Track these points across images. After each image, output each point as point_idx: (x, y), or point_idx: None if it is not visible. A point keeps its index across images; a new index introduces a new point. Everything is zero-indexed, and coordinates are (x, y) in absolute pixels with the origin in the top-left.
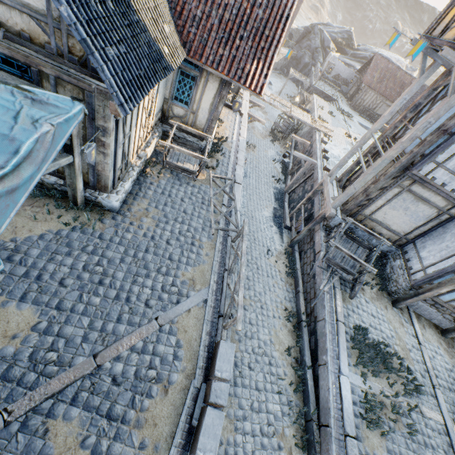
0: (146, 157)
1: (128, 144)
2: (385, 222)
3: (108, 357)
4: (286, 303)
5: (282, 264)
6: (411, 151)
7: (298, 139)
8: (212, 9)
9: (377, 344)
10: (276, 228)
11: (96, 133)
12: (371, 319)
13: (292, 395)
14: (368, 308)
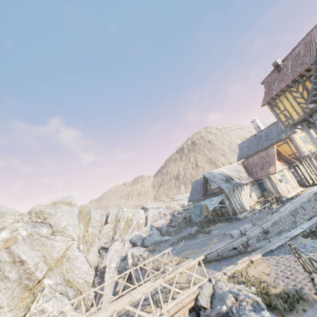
0: (254, 208)
1: (241, 203)
2: None
3: (226, 233)
4: None
5: None
6: None
7: None
8: (256, 167)
9: None
10: None
11: (228, 199)
12: None
13: None
14: None
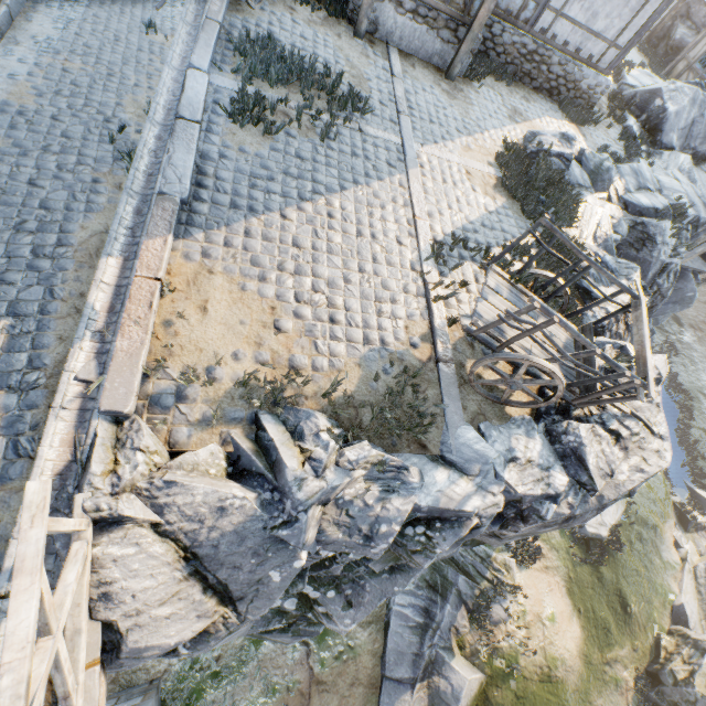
0: None
1: None
2: None
3: None
4: None
5: None
6: None
7: None
8: None
9: (291, 54)
10: None
11: None
12: (298, 41)
13: None
14: (297, 29)
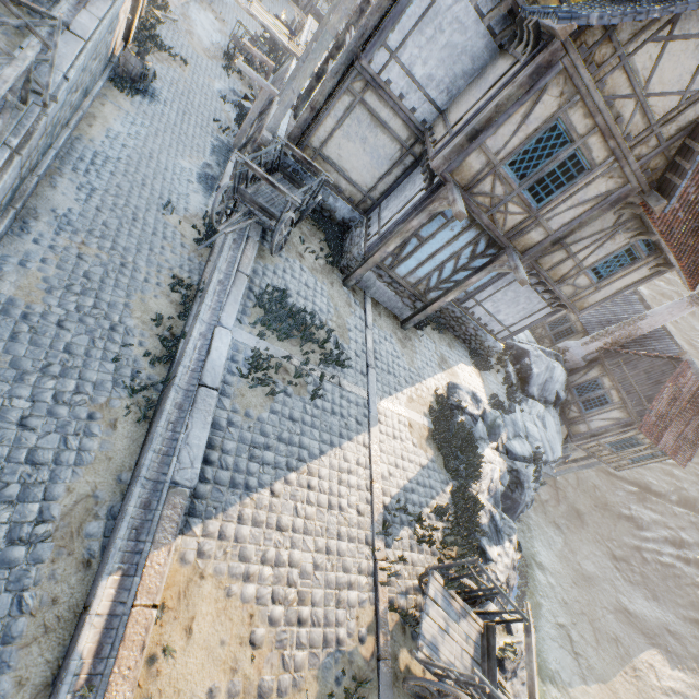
0: None
1: None
2: (342, 165)
3: None
4: (180, 273)
5: (194, 229)
6: (361, 25)
7: (255, 53)
8: None
9: (298, 309)
10: (201, 187)
11: None
12: (303, 289)
13: (146, 368)
14: (303, 277)
